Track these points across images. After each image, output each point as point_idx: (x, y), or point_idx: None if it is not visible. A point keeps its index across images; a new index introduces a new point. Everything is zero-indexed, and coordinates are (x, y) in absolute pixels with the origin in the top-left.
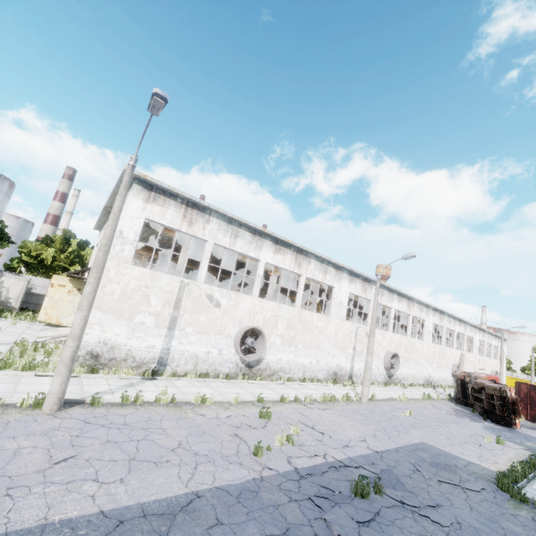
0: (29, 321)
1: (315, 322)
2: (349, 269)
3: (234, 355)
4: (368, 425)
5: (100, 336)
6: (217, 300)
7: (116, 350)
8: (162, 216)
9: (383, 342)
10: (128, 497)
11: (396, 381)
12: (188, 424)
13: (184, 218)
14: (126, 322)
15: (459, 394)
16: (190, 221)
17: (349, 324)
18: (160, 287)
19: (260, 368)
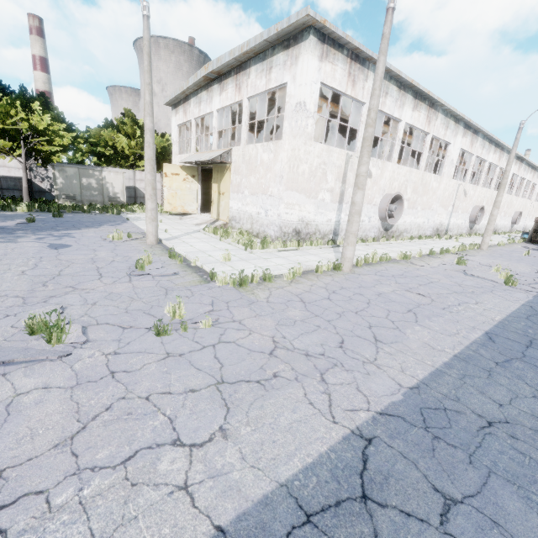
0: None
1: (431, 184)
2: (468, 120)
3: (378, 221)
4: (518, 263)
5: (299, 215)
6: (369, 170)
7: (309, 226)
8: (332, 77)
9: (474, 197)
10: (501, 309)
11: (474, 232)
12: (429, 272)
13: (349, 76)
14: (313, 200)
15: (535, 236)
16: (353, 80)
17: (454, 182)
18: (333, 163)
19: (392, 230)
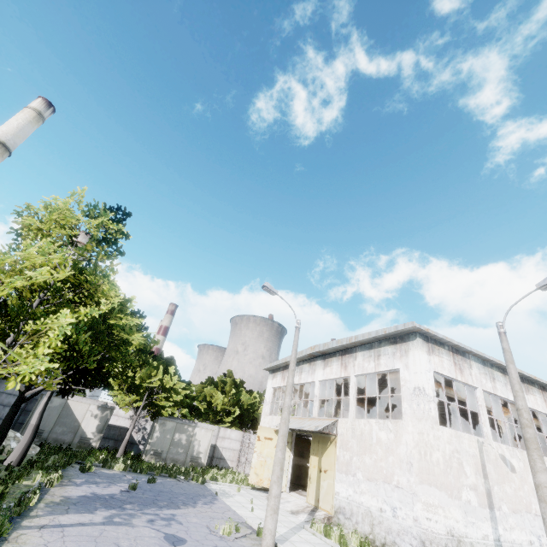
0: (237, 483)
1: None
2: None
3: None
4: None
5: (445, 523)
6: (509, 461)
7: (462, 544)
8: (441, 366)
9: None
10: None
11: None
12: None
13: (455, 365)
14: (456, 501)
15: None
16: (459, 368)
17: None
18: (465, 450)
19: None
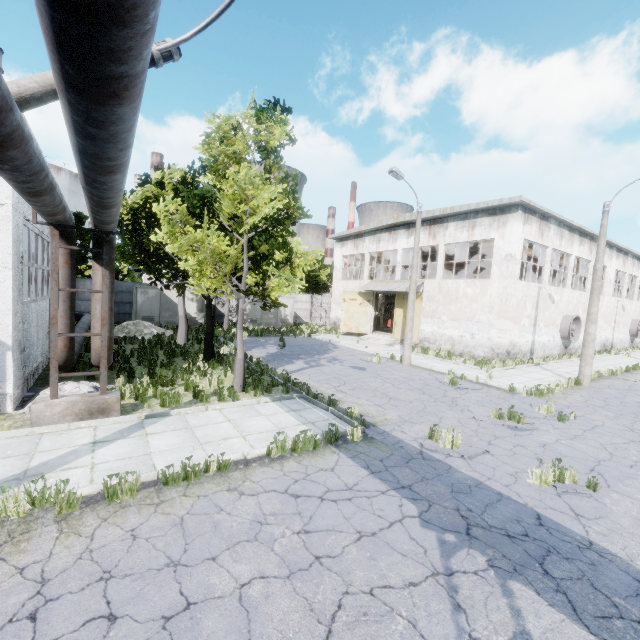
0: (329, 333)
1: None
2: (621, 246)
3: (559, 340)
4: None
5: (509, 338)
6: (552, 297)
7: (515, 347)
8: (530, 234)
9: (631, 311)
10: None
11: (635, 345)
12: None
13: (539, 231)
14: (518, 325)
15: None
16: (541, 233)
17: (613, 299)
18: (530, 295)
19: (569, 348)
